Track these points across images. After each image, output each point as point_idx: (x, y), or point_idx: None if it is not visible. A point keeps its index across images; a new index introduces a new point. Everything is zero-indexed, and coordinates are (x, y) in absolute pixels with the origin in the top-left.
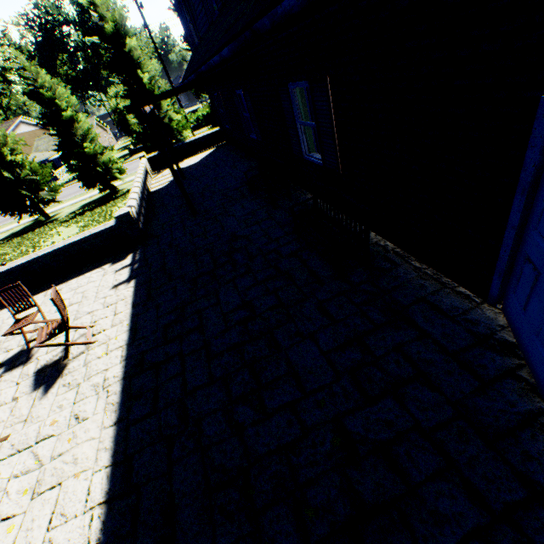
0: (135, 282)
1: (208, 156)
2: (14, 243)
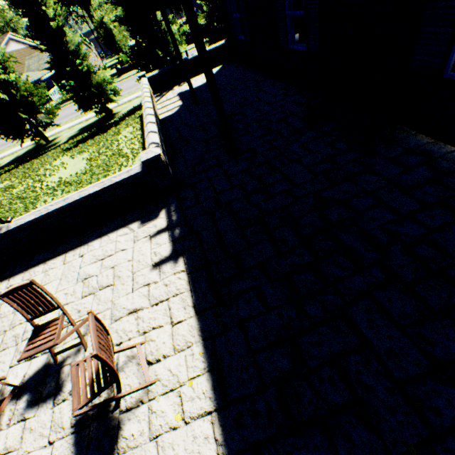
0: (185, 263)
1: (217, 76)
2: (19, 173)
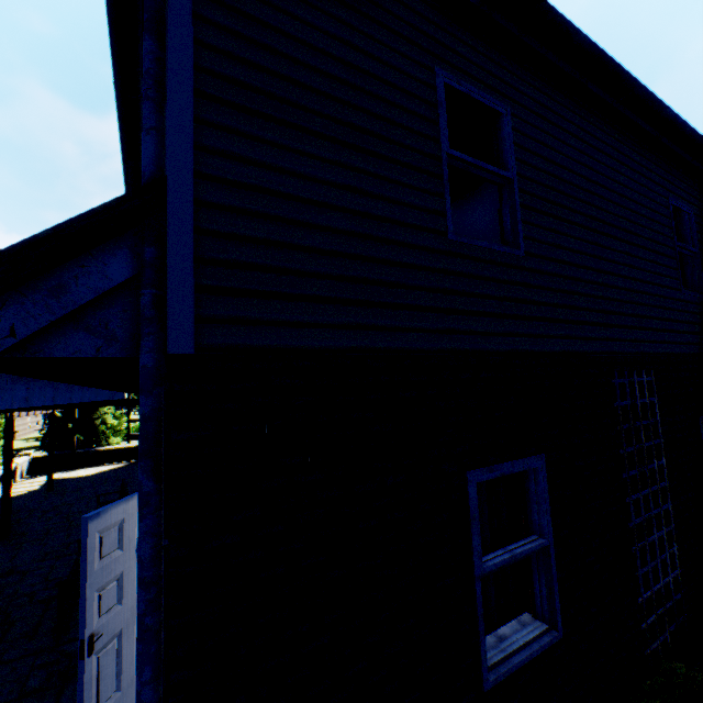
0: None
1: (110, 470)
2: None
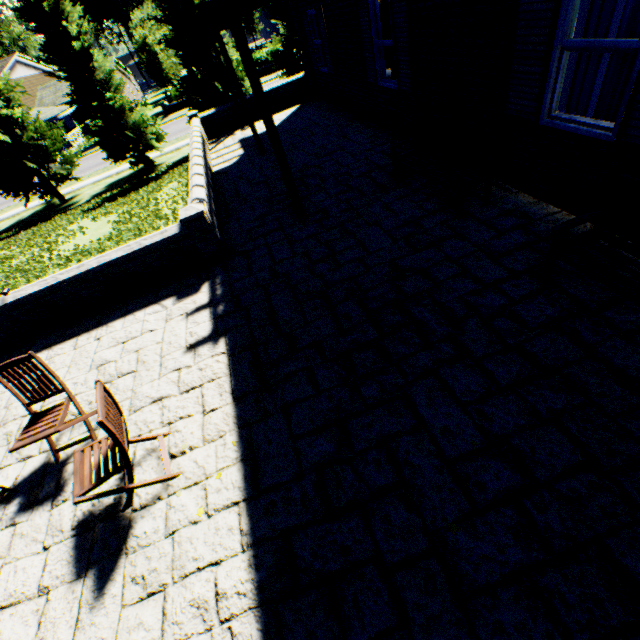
0: (227, 344)
1: (292, 118)
2: (21, 240)
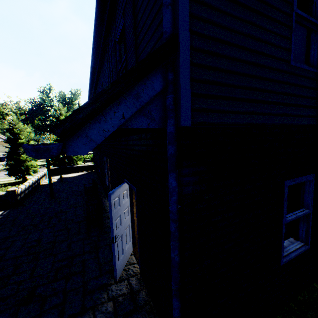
0: None
1: (82, 174)
2: None
